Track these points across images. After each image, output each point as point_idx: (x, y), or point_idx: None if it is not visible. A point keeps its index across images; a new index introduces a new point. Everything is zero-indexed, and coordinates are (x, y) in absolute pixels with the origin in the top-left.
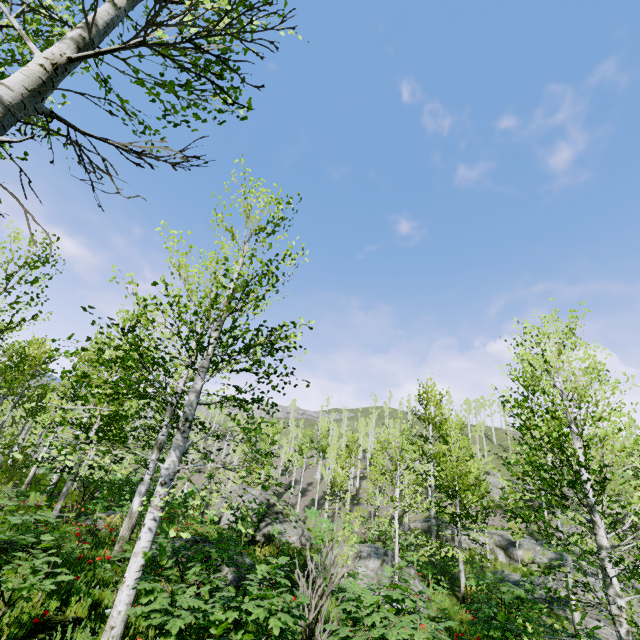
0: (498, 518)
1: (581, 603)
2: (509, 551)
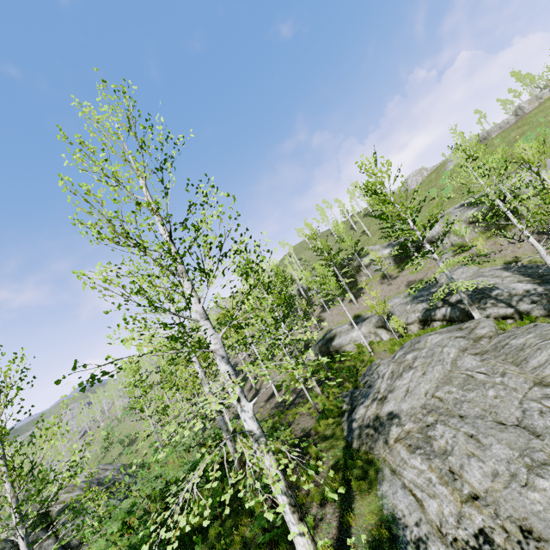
0: (384, 289)
1: (409, 409)
2: (386, 327)
